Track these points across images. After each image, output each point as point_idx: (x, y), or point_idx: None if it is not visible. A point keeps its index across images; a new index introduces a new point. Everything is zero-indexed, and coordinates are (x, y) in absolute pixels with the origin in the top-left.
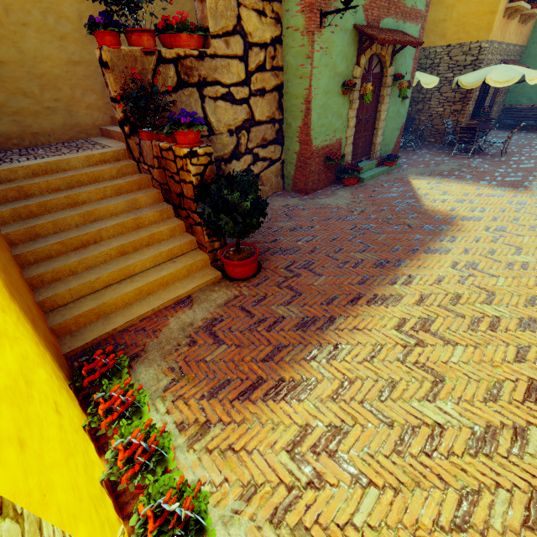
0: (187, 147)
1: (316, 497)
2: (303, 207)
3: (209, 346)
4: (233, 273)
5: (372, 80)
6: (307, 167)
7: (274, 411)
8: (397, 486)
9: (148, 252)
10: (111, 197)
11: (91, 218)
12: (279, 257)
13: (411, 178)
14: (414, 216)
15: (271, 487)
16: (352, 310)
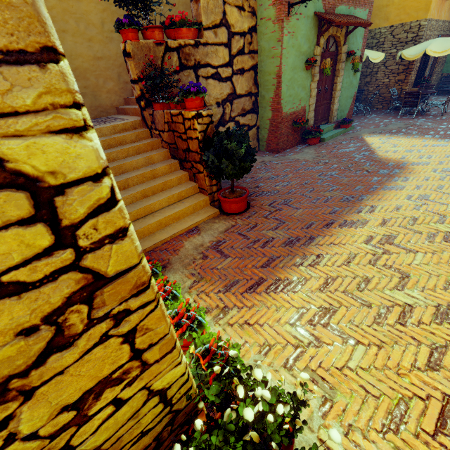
0: (194, 110)
1: (317, 351)
2: (276, 162)
3: (218, 259)
4: (229, 209)
5: (329, 58)
6: (278, 130)
7: (276, 299)
8: (379, 344)
9: (163, 195)
10: (132, 156)
11: (120, 171)
12: (263, 197)
13: (365, 136)
14: (370, 163)
15: (281, 346)
16: (328, 231)
